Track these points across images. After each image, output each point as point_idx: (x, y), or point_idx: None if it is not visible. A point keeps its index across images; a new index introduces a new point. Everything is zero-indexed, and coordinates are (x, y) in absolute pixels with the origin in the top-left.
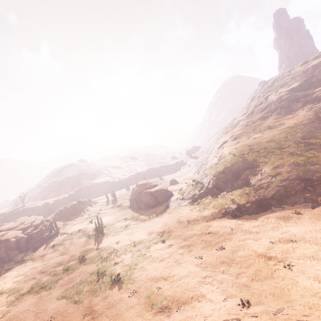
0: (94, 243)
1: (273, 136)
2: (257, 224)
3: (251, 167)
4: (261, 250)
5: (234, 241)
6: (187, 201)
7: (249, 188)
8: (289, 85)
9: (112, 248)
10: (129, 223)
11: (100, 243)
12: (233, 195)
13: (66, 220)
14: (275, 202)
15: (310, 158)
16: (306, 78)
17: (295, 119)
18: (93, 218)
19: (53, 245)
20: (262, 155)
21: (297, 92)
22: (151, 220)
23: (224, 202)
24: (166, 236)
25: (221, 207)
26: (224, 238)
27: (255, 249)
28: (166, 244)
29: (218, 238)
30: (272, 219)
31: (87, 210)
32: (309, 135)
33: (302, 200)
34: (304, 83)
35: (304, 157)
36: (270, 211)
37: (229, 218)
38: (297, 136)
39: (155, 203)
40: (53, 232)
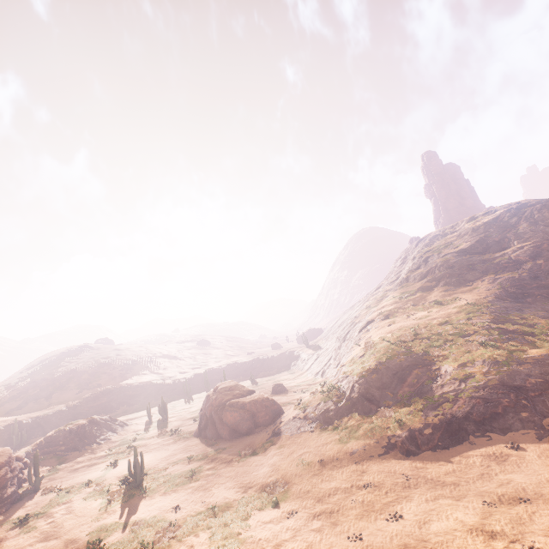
0: (123, 509)
1: (447, 316)
2: (451, 468)
3: (421, 364)
4: (472, 519)
5: (417, 501)
6: (315, 422)
7: (424, 401)
8: (456, 245)
9: (164, 520)
10: (198, 468)
11: (135, 510)
12: (398, 412)
13: (57, 460)
14: (474, 427)
15: (513, 353)
16: (479, 238)
17: (474, 293)
18: (119, 456)
19: (23, 516)
20: (436, 345)
21: (470, 256)
22: (245, 460)
23: (385, 426)
24: (280, 494)
25: (381, 435)
26: (397, 496)
27: (460, 516)
28: (282, 509)
29: (385, 497)
30: (475, 458)
31: (104, 440)
32: (501, 317)
33: (517, 423)
34: (477, 244)
35: (504, 350)
36: (468, 444)
37: (397, 457)
38: (485, 318)
39: (251, 427)
40: (25, 487)
